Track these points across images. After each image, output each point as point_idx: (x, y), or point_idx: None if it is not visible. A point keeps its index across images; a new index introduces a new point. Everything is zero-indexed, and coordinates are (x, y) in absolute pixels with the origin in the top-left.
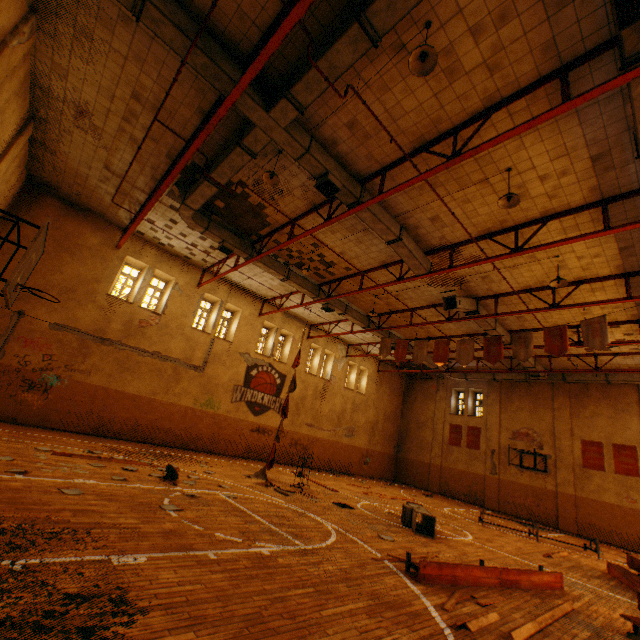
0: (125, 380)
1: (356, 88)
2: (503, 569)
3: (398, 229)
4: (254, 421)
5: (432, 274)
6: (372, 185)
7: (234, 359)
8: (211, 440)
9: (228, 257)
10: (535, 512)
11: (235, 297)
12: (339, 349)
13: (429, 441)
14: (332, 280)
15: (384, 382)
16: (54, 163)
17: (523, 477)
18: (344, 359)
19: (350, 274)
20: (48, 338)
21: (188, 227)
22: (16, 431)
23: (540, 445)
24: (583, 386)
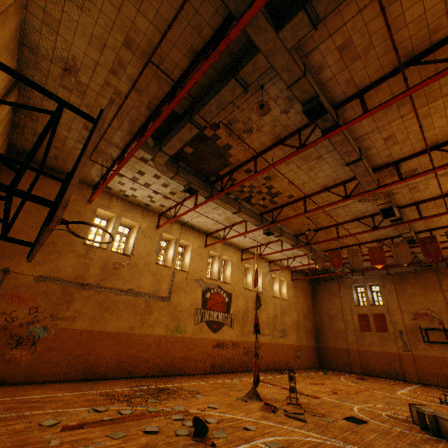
0: (106, 320)
1: (363, 1)
2: None
3: (358, 150)
4: (214, 338)
5: (382, 188)
6: (341, 111)
7: (191, 286)
8: (183, 362)
9: (184, 200)
10: None
11: (185, 234)
12: (264, 266)
13: (342, 330)
14: (273, 208)
15: (297, 287)
16: (35, 129)
17: (433, 350)
18: (268, 273)
19: (291, 201)
20: (33, 291)
21: (153, 176)
22: (8, 397)
23: (440, 321)
24: None
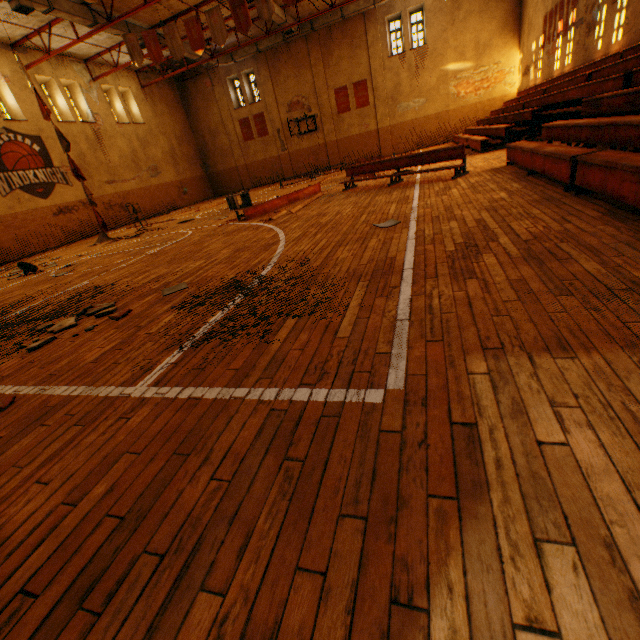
0: None
1: None
2: (289, 195)
3: None
4: (50, 205)
5: None
6: None
7: None
8: (22, 244)
9: None
10: (317, 166)
11: None
12: (78, 73)
13: (228, 147)
14: None
15: (157, 100)
16: None
17: (304, 143)
18: (94, 86)
19: None
20: None
21: None
22: None
23: (309, 109)
24: (329, 31)
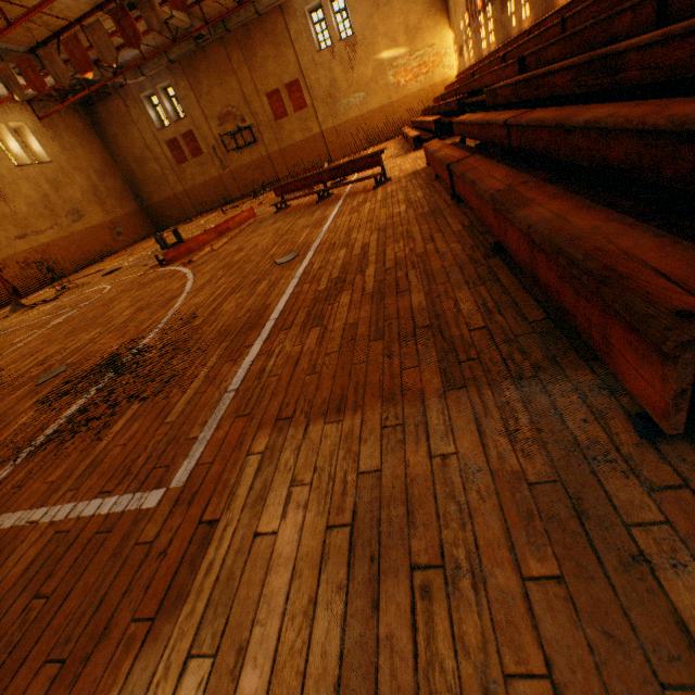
0: None
1: None
2: (217, 227)
3: None
4: None
5: None
6: None
7: None
8: None
9: None
10: (265, 181)
11: None
12: None
13: (161, 174)
14: None
15: (62, 131)
16: None
17: (246, 158)
18: None
19: None
20: None
21: None
22: None
23: (243, 119)
24: (246, 30)
